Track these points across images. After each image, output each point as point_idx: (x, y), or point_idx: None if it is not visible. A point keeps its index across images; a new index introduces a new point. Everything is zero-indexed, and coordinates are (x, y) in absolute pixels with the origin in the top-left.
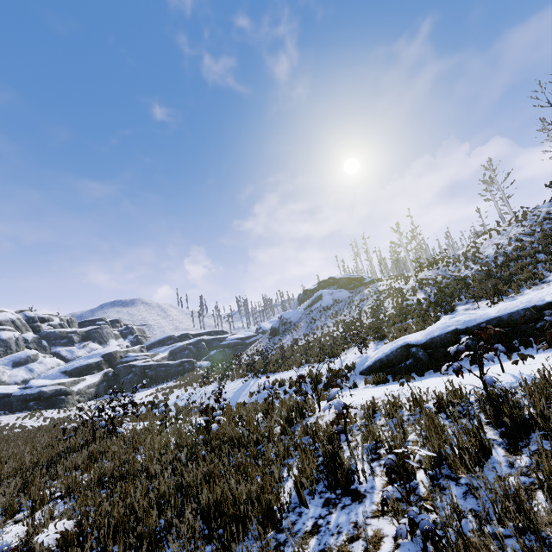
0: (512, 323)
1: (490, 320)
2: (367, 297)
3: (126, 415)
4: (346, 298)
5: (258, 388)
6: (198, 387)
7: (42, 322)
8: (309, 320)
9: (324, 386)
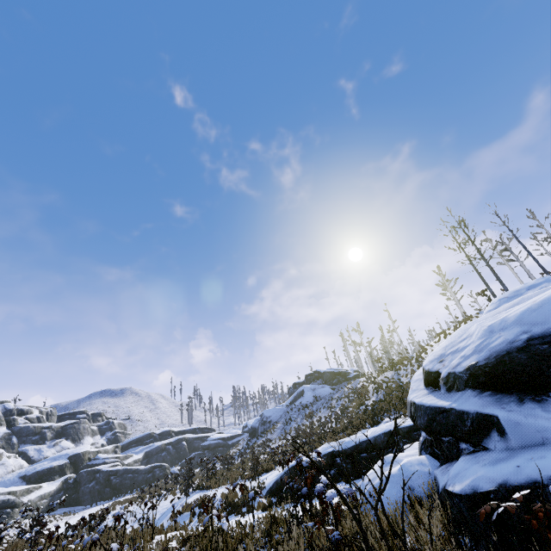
0: (377, 446)
1: (361, 442)
2: (345, 395)
3: (0, 540)
4: (326, 395)
5: (181, 508)
6: (138, 504)
7: (20, 414)
8: (286, 420)
9: (228, 510)
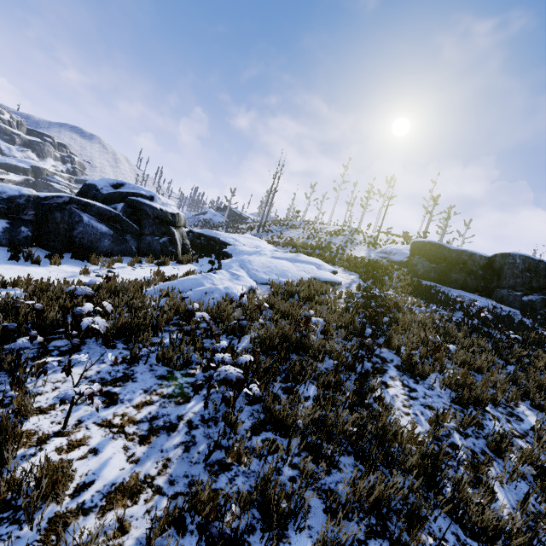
0: None
1: None
2: None
3: None
4: (217, 222)
5: None
6: None
7: None
8: None
9: None
